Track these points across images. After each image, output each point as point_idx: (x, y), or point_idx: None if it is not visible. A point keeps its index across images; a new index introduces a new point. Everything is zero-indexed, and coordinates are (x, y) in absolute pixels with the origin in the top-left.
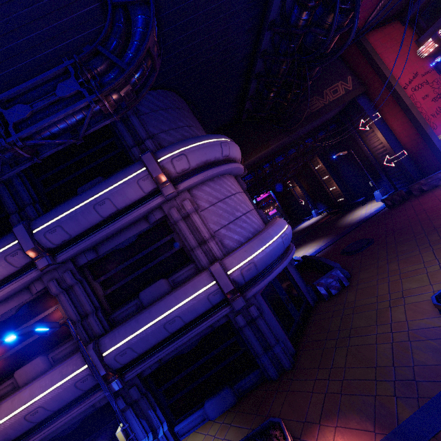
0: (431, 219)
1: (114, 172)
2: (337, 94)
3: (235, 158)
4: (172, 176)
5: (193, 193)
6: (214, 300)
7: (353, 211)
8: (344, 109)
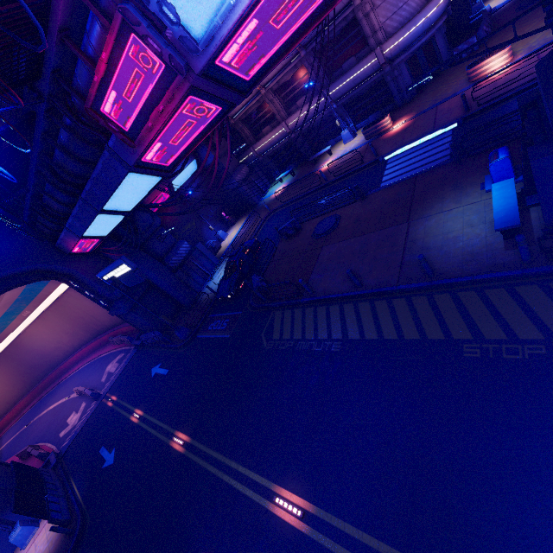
0: None
1: None
2: None
3: None
4: None
5: None
6: (375, 68)
7: None
8: None
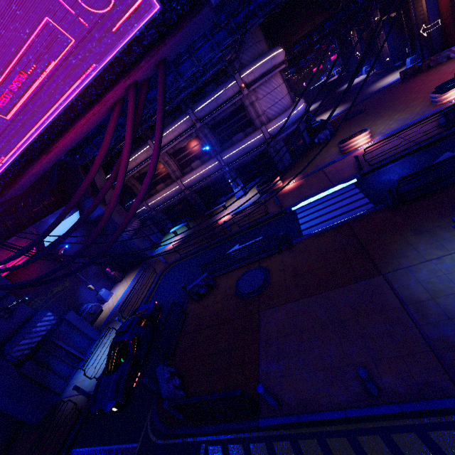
0: (398, 99)
1: (218, 79)
2: None
3: (279, 62)
4: (247, 84)
5: (256, 90)
6: (262, 141)
7: (387, 76)
8: None
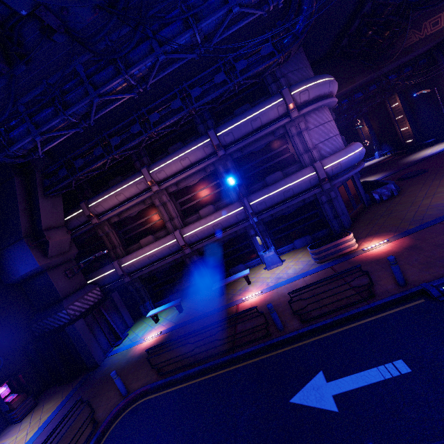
0: None
1: (255, 101)
2: (437, 26)
3: (334, 93)
4: (297, 105)
5: (305, 118)
6: (313, 183)
7: (418, 151)
8: (441, 43)
